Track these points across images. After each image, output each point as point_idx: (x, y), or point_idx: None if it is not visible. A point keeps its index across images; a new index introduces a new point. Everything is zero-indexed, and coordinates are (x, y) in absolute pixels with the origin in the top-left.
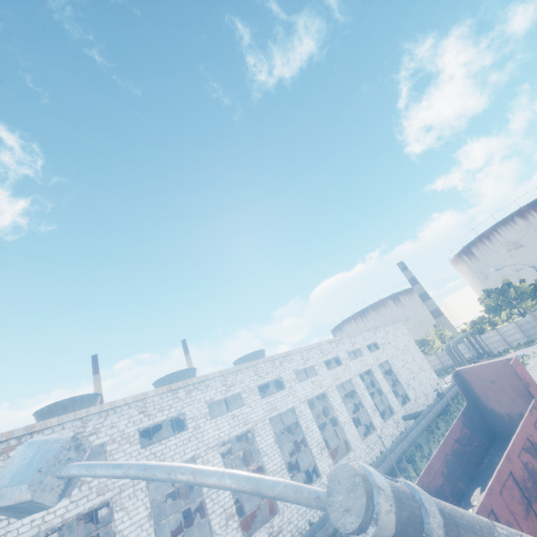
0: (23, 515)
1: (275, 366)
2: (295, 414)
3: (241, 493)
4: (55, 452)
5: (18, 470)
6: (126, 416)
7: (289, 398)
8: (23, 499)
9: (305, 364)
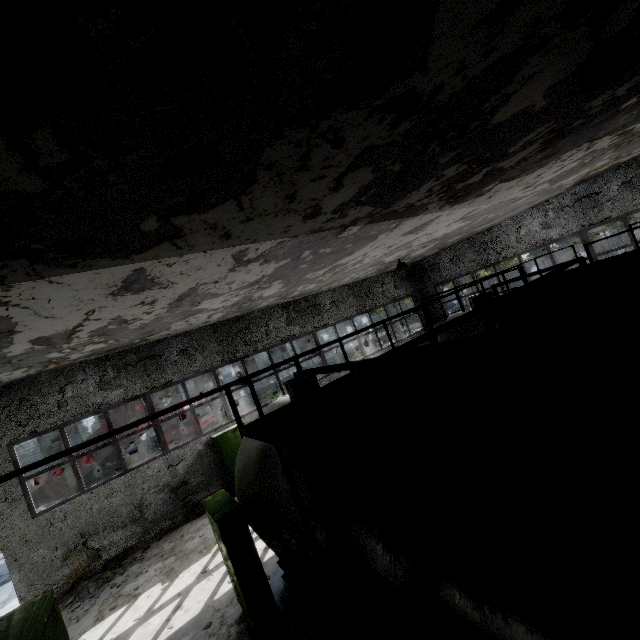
0: None
1: None
2: None
3: None
4: None
5: None
6: None
7: None
8: None
9: None
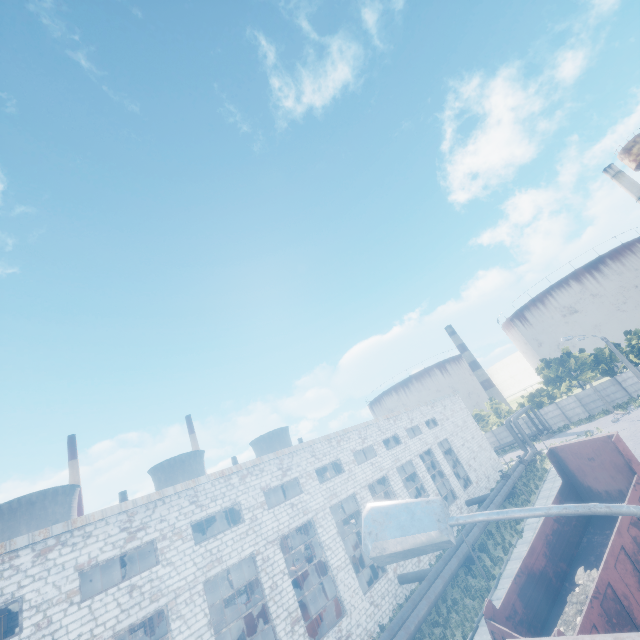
0: (400, 560)
1: (332, 446)
2: (356, 502)
3: (305, 594)
4: (439, 508)
5: (401, 524)
6: (176, 507)
7: (349, 483)
8: (435, 541)
9: (364, 444)
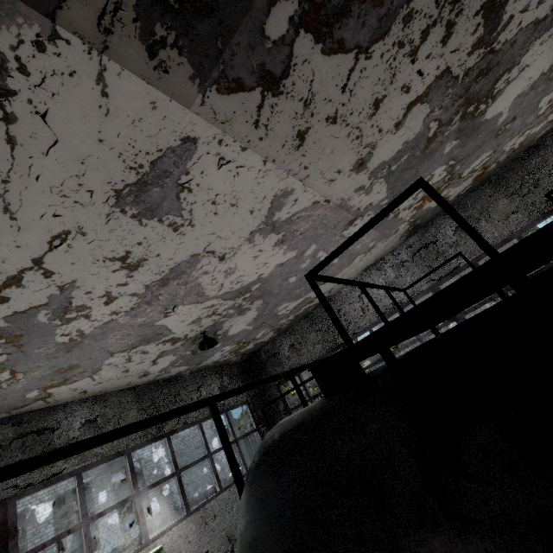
0: None
1: None
2: None
3: None
4: None
5: None
6: None
7: None
8: None
9: None
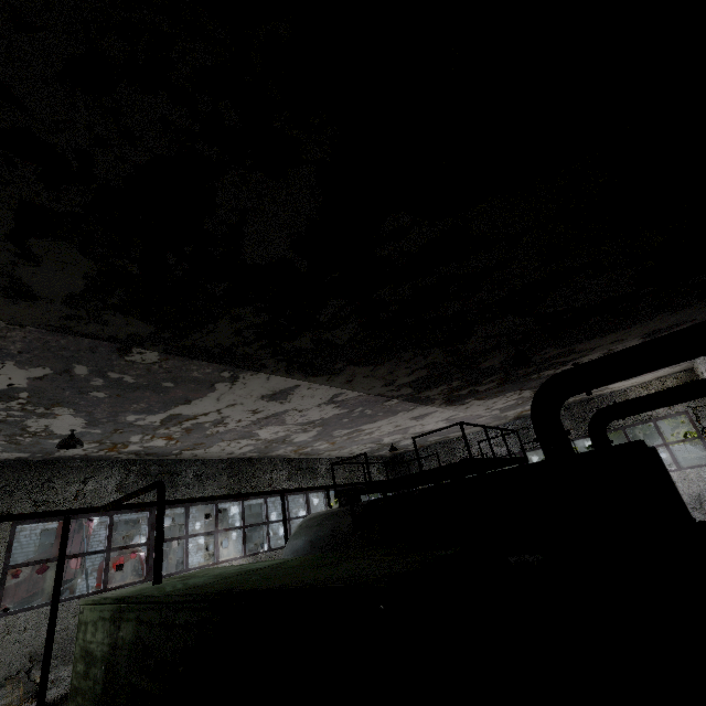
0: None
1: None
2: None
3: None
4: None
5: None
6: None
7: None
8: None
9: None
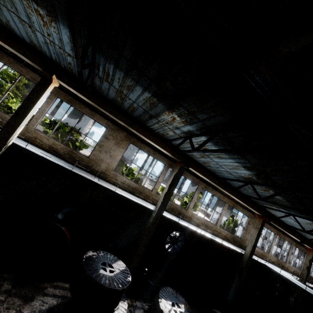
0: None
1: None
2: None
3: None
4: None
5: None
6: None
7: None
8: None
9: None
